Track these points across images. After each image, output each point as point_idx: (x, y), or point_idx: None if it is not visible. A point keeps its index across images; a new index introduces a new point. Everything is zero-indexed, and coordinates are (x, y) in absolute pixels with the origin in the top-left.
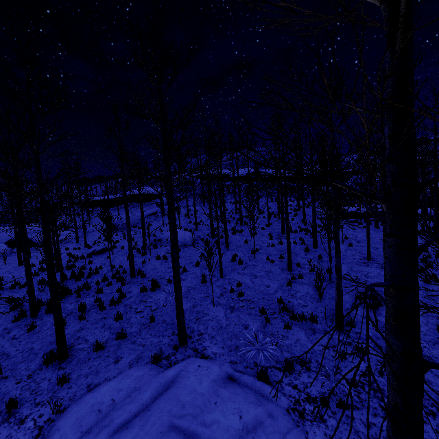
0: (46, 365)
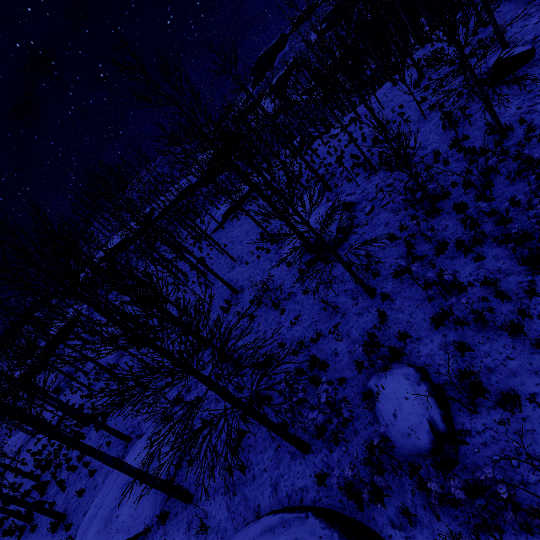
0: (56, 532)
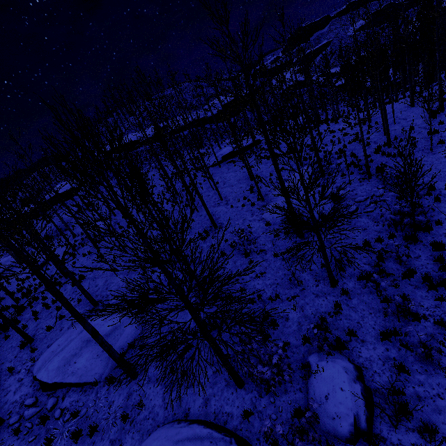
0: (23, 349)
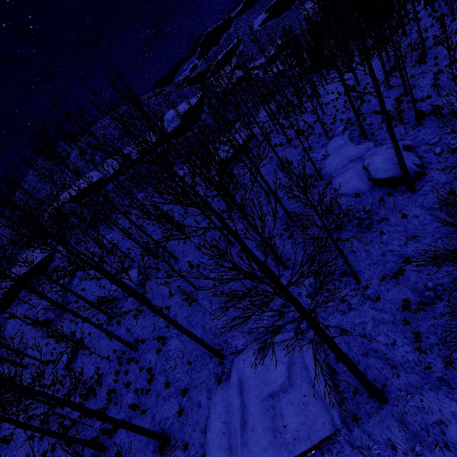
0: (164, 455)
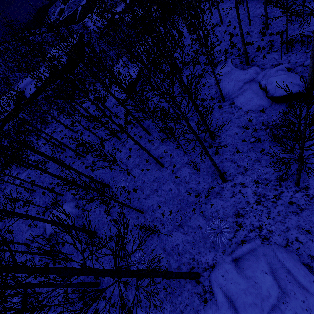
0: None
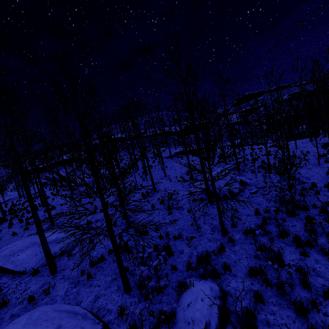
0: None
